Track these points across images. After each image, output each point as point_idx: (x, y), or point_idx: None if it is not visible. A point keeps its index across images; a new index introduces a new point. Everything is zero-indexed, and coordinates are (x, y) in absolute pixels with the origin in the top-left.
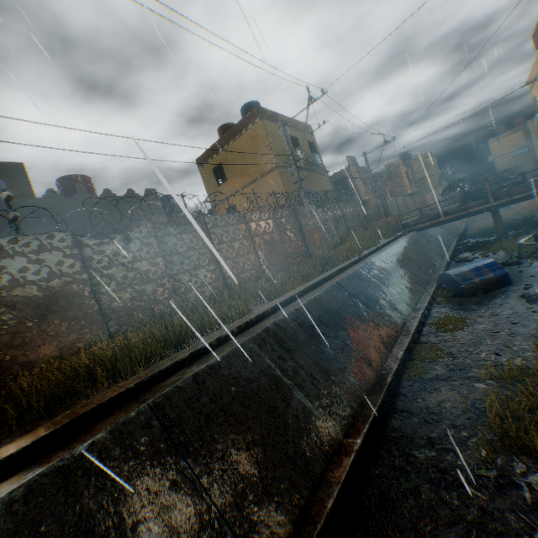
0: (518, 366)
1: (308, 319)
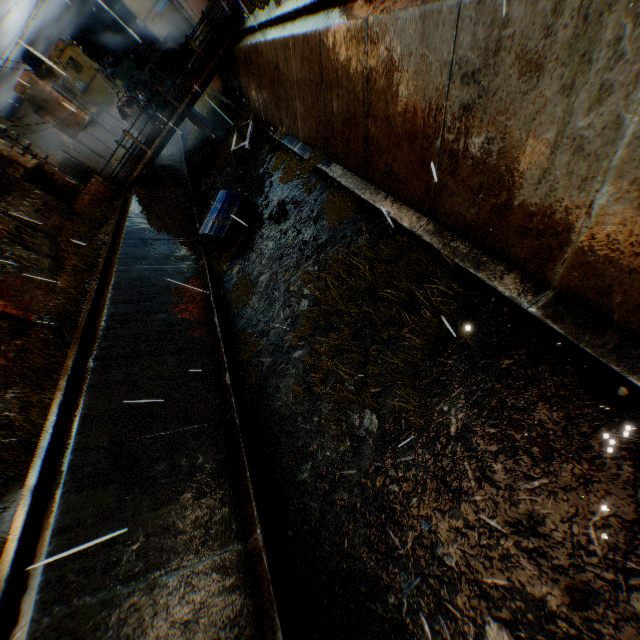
0: (307, 308)
1: (100, 463)
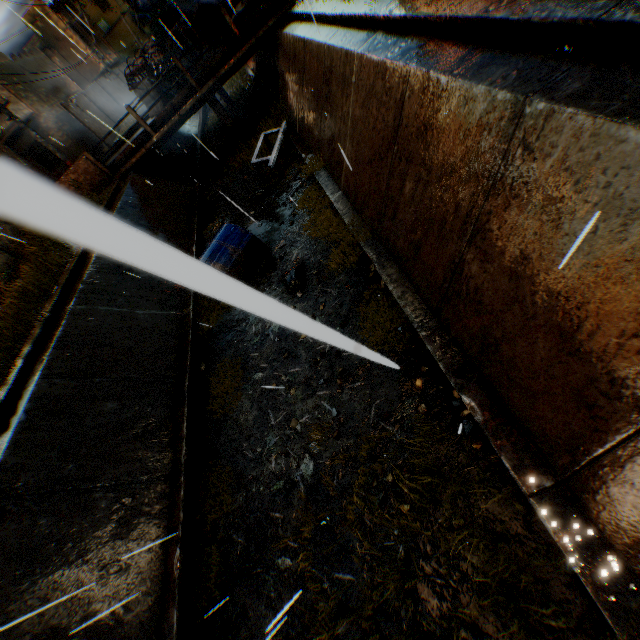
0: (311, 478)
1: None
